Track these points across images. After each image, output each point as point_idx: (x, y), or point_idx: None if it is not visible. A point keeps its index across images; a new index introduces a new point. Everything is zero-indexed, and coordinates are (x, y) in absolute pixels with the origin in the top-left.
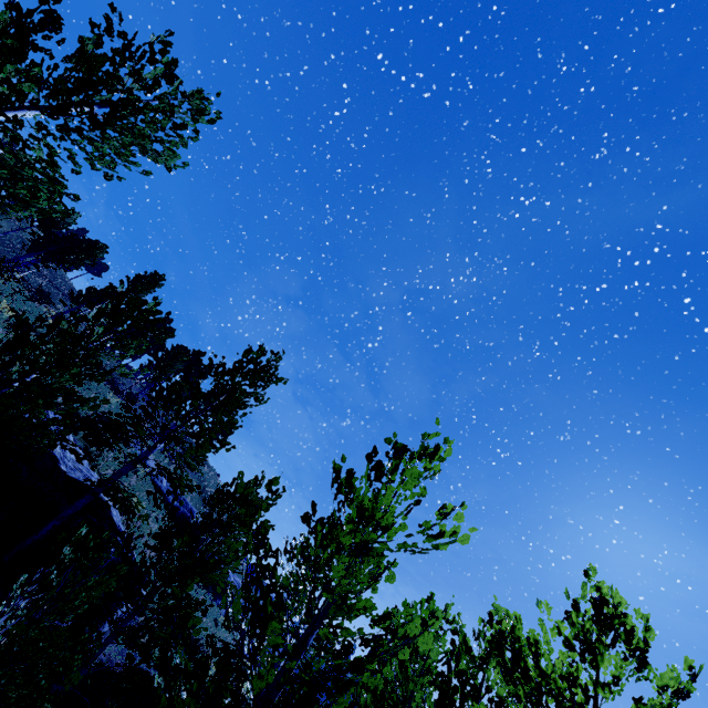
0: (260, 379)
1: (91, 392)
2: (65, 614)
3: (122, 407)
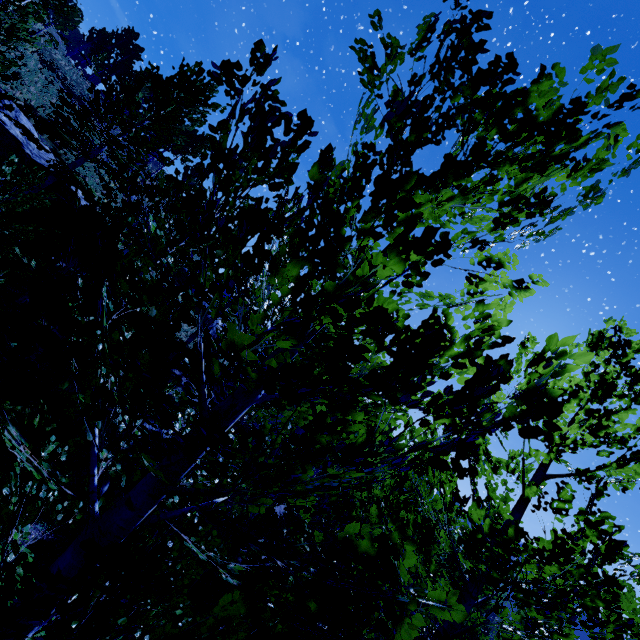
0: (196, 102)
1: (50, 97)
2: (15, 206)
3: (59, 98)
